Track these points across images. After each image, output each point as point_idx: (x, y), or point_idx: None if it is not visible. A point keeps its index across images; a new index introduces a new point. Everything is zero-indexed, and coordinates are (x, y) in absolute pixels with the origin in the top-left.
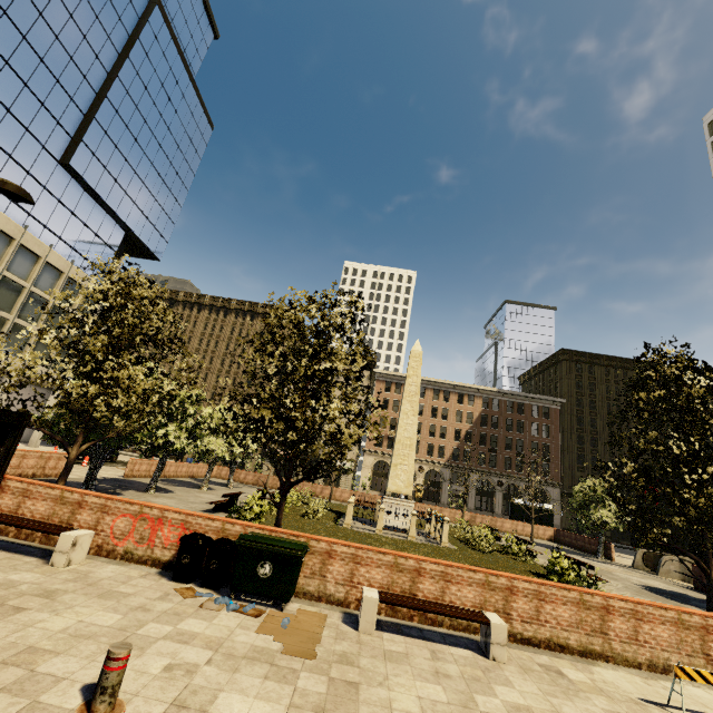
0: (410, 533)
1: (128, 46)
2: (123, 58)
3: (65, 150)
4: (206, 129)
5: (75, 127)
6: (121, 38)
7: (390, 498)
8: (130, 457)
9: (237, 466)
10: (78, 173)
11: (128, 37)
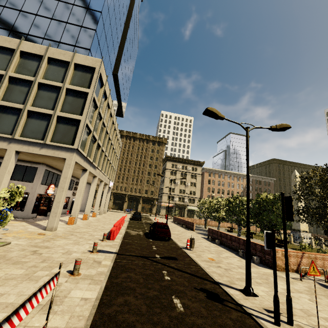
0: (323, 246)
1: (130, 9)
2: (129, 16)
3: (113, 66)
4: (137, 49)
5: (116, 54)
6: (128, 4)
7: (302, 233)
8: (115, 212)
9: (148, 211)
10: (118, 78)
11: (129, 3)
